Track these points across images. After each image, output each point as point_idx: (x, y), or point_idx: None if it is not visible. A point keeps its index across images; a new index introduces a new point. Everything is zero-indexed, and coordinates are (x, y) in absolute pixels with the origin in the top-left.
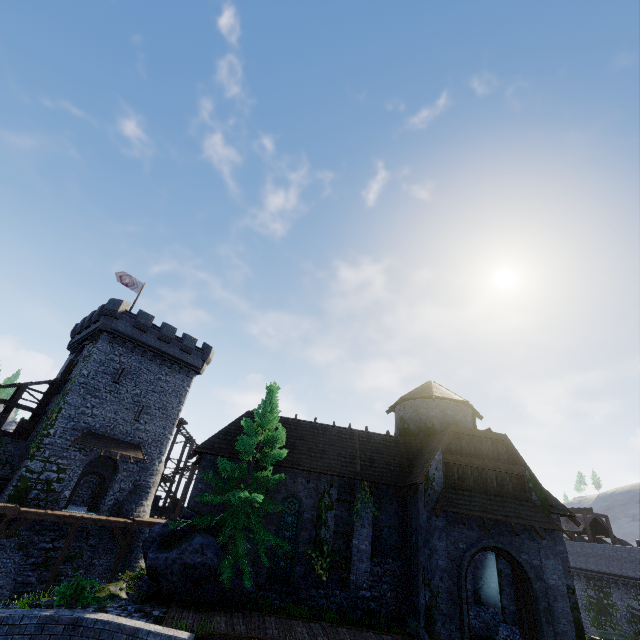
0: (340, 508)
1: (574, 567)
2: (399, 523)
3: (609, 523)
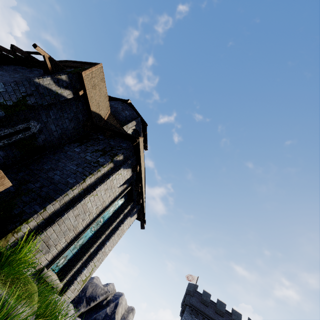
0: None
1: None
2: None
3: None
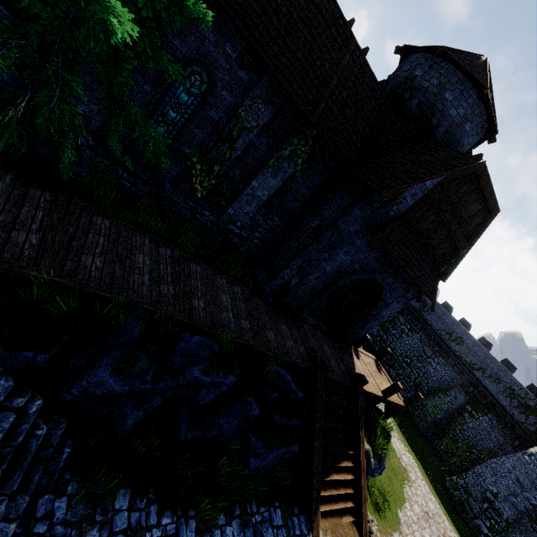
0: (262, 137)
1: None
2: (311, 197)
3: None
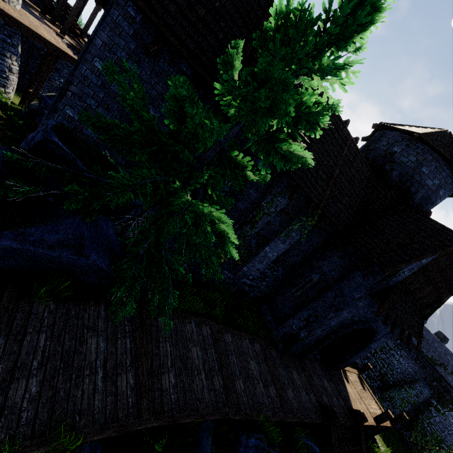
0: (276, 217)
1: None
2: (310, 252)
3: None
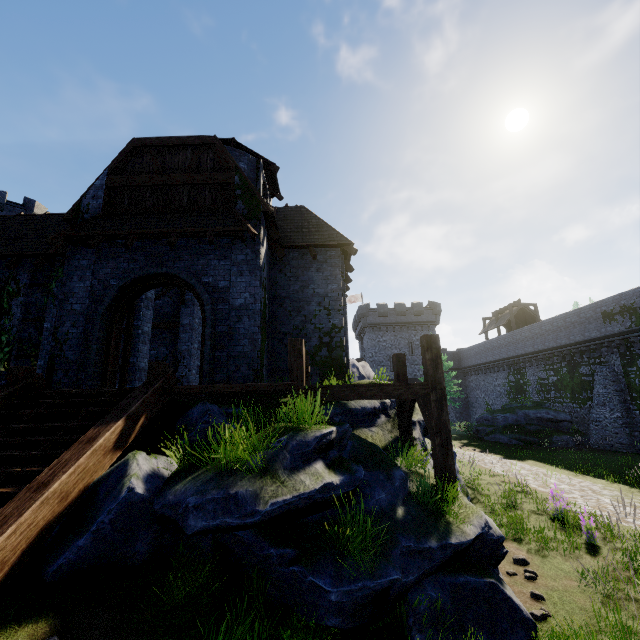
0: (34, 294)
1: (498, 360)
2: None
3: (537, 310)
